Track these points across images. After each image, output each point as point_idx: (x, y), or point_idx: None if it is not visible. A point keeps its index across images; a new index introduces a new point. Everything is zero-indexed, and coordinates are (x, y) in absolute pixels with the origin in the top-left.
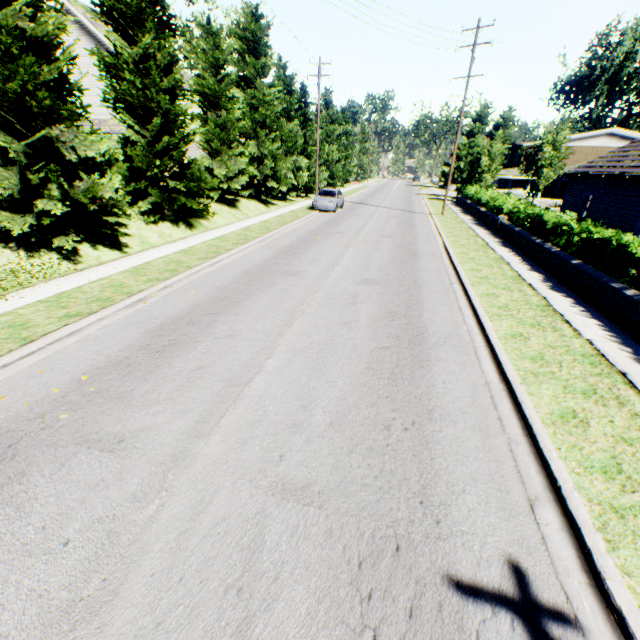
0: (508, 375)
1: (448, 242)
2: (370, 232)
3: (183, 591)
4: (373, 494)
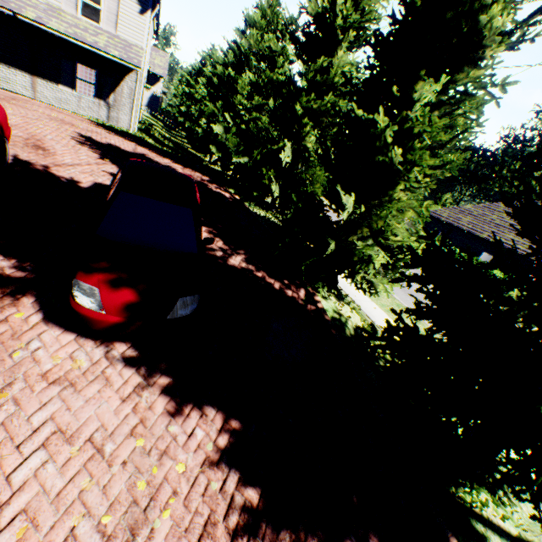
0: None
1: None
2: None
3: None
4: None
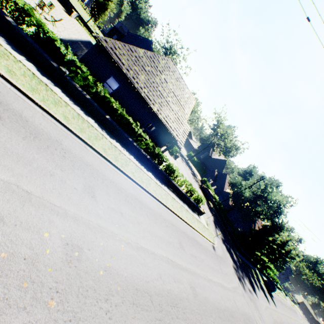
0: (197, 230)
1: (110, 158)
2: (65, 196)
3: (229, 280)
4: (217, 260)
